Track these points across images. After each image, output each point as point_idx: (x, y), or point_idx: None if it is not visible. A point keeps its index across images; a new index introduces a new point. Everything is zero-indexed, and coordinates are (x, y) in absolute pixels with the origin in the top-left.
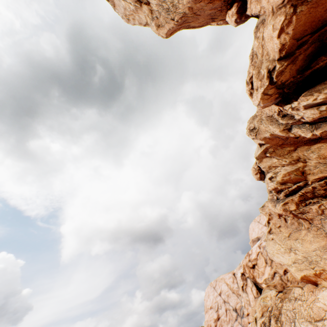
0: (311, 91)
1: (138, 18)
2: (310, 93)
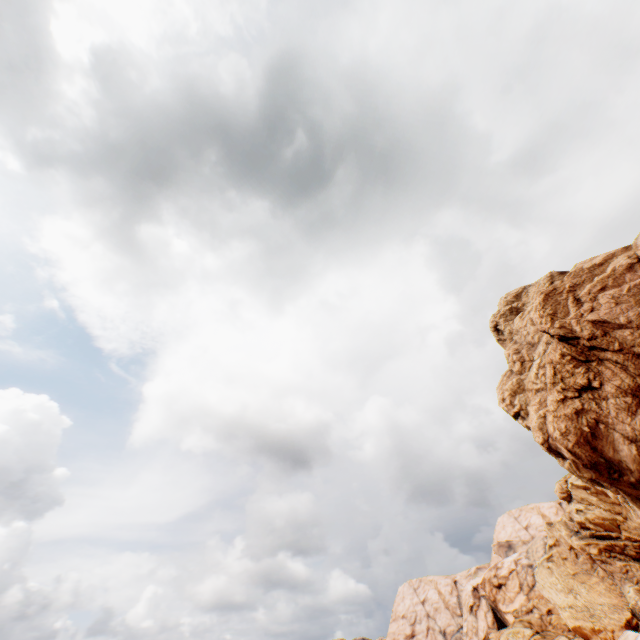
0: None
1: None
2: None
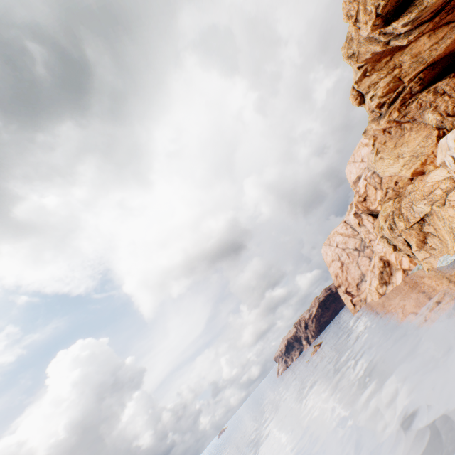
0: (405, 13)
1: None
2: (405, 15)
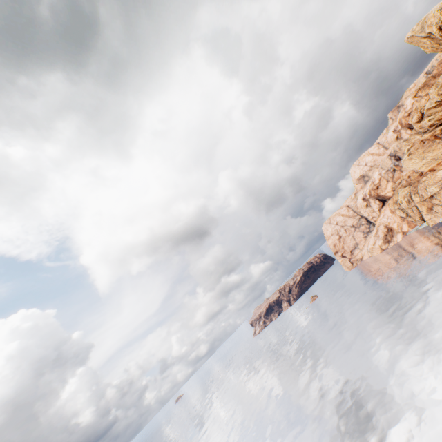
0: None
1: (421, 44)
2: None
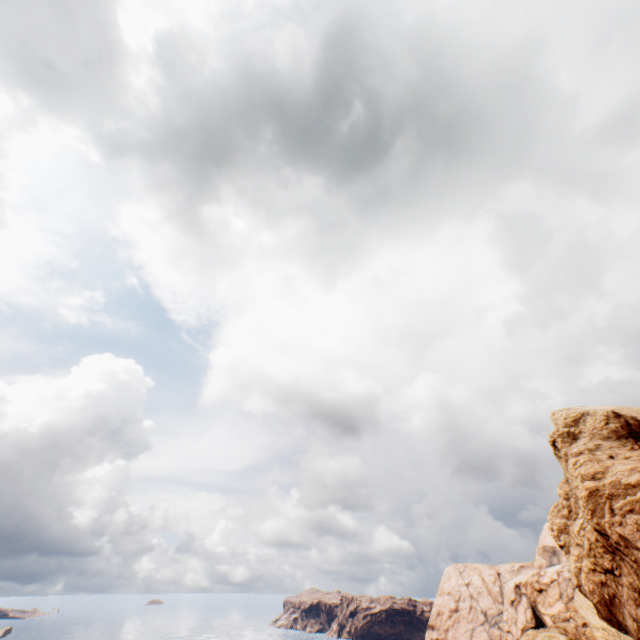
0: None
1: None
2: None
